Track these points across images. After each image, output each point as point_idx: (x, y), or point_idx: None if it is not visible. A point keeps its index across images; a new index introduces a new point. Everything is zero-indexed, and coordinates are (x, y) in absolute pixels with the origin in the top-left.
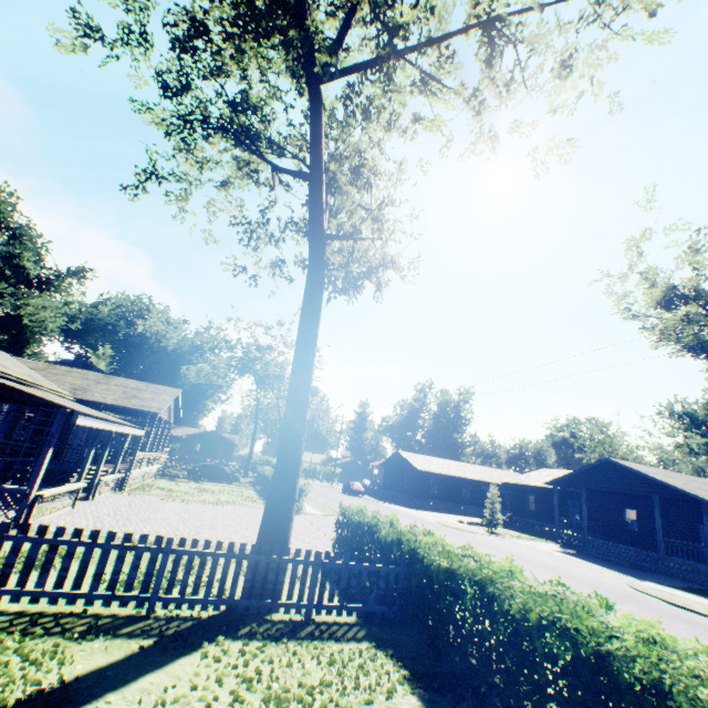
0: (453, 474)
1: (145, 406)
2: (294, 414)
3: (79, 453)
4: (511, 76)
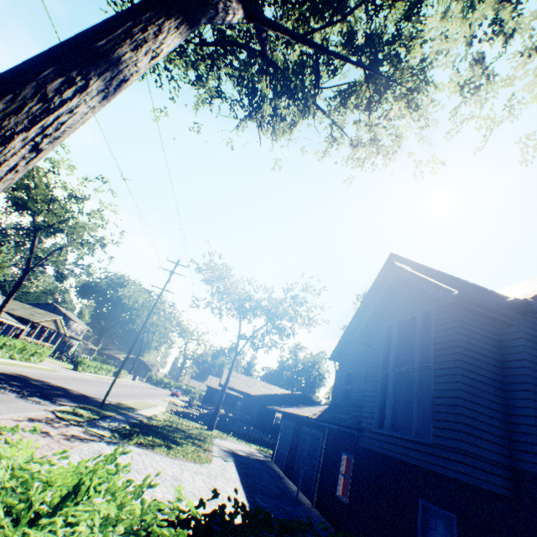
0: (229, 391)
1: (31, 318)
2: (0, 307)
3: (2, 331)
4: (71, 231)
